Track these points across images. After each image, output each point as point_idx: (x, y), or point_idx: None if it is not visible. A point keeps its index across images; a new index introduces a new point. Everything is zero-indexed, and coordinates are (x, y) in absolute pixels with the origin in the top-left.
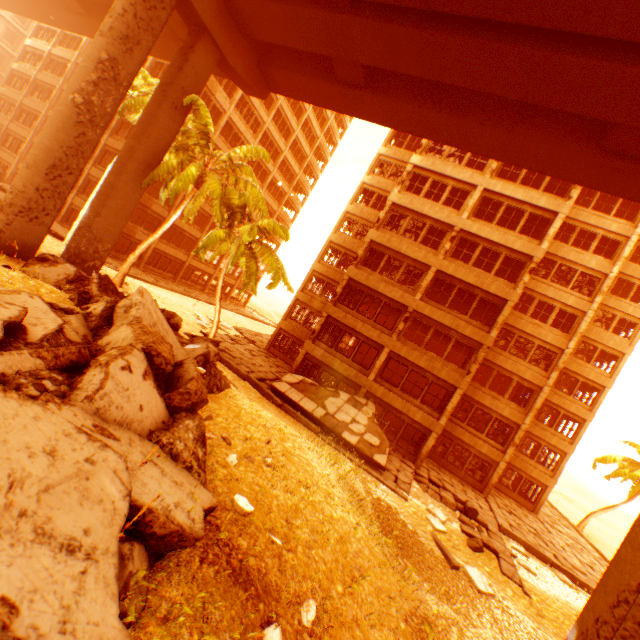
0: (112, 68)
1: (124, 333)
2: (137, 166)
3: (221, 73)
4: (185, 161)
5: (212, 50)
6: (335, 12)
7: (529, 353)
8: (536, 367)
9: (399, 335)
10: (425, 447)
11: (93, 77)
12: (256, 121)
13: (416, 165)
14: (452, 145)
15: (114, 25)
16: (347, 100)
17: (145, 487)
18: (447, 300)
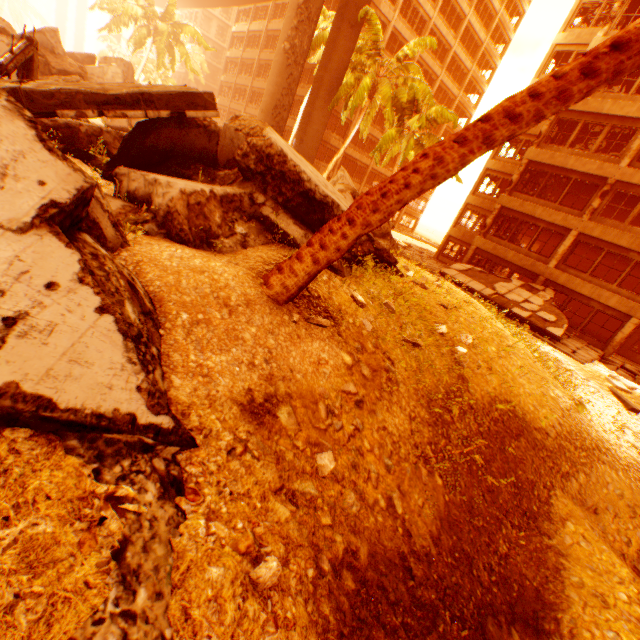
0: (306, 10)
1: (338, 188)
2: (324, 93)
3: None
4: (360, 76)
5: None
6: None
7: None
8: None
9: (592, 215)
10: (619, 334)
11: (294, 23)
12: (420, 21)
13: None
14: None
15: None
16: None
17: None
18: None
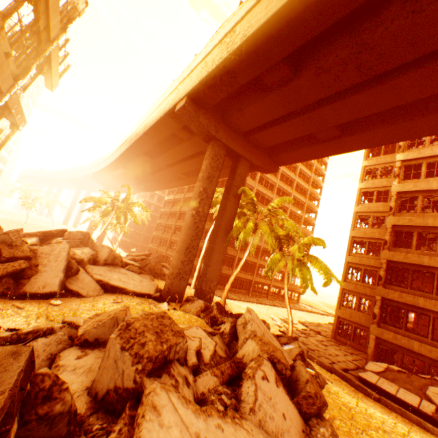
0: (205, 192)
1: (251, 345)
2: (222, 233)
3: (249, 171)
4: (244, 221)
5: (245, 163)
6: (308, 112)
7: None
8: None
9: None
10: None
11: (198, 200)
12: (270, 184)
13: (403, 160)
14: (436, 133)
15: (203, 175)
16: (331, 148)
17: None
18: None
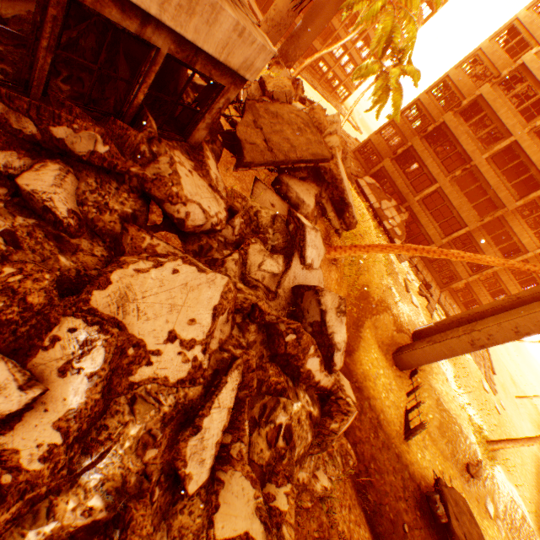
0: None
1: (335, 140)
2: None
3: None
4: None
5: None
6: None
7: (539, 228)
8: (536, 239)
9: (452, 179)
10: None
11: None
12: None
13: None
14: None
15: None
16: None
17: None
18: (504, 167)
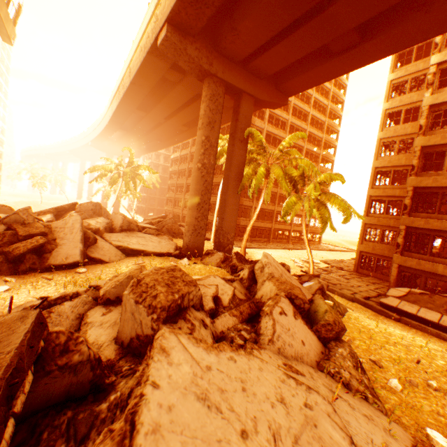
0: (208, 141)
1: (268, 287)
2: (232, 184)
3: (255, 109)
4: (255, 167)
5: (248, 99)
6: (317, 15)
7: None
8: None
9: None
10: None
11: (201, 151)
12: (281, 123)
13: (439, 62)
14: None
15: (203, 121)
16: (348, 61)
17: (349, 426)
18: None
